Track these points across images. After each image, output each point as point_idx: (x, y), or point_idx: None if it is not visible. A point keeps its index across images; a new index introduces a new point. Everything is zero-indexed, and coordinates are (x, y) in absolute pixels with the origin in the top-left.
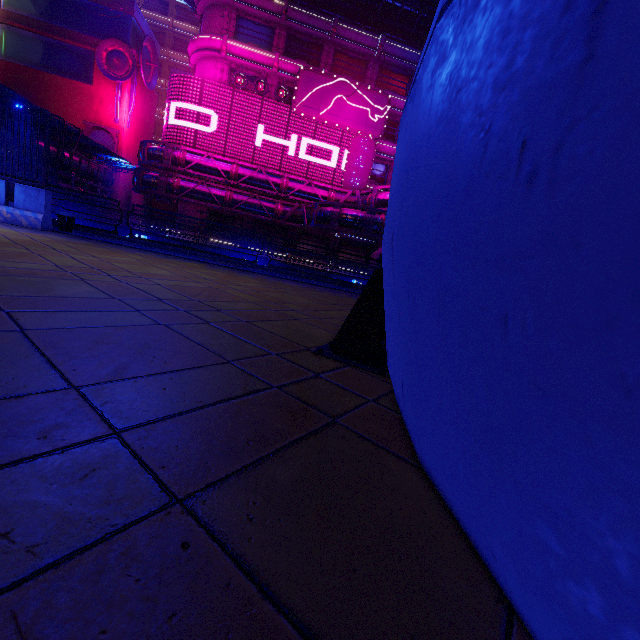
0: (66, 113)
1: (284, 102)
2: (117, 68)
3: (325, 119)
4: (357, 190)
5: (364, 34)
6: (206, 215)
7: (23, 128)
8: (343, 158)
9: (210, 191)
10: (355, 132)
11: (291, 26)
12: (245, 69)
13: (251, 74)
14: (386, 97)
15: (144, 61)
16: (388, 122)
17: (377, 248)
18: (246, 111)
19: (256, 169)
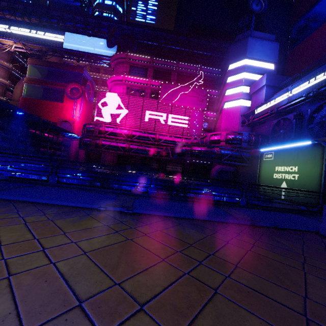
0: (50, 116)
1: (154, 99)
2: (75, 94)
3: (176, 104)
4: (197, 136)
5: (191, 65)
6: (116, 157)
7: (23, 124)
8: (187, 121)
9: (118, 145)
10: (192, 108)
11: (155, 66)
12: (134, 87)
13: (137, 88)
14: (206, 90)
15: (87, 90)
16: (208, 102)
17: (211, 166)
18: (135, 105)
19: (141, 131)
